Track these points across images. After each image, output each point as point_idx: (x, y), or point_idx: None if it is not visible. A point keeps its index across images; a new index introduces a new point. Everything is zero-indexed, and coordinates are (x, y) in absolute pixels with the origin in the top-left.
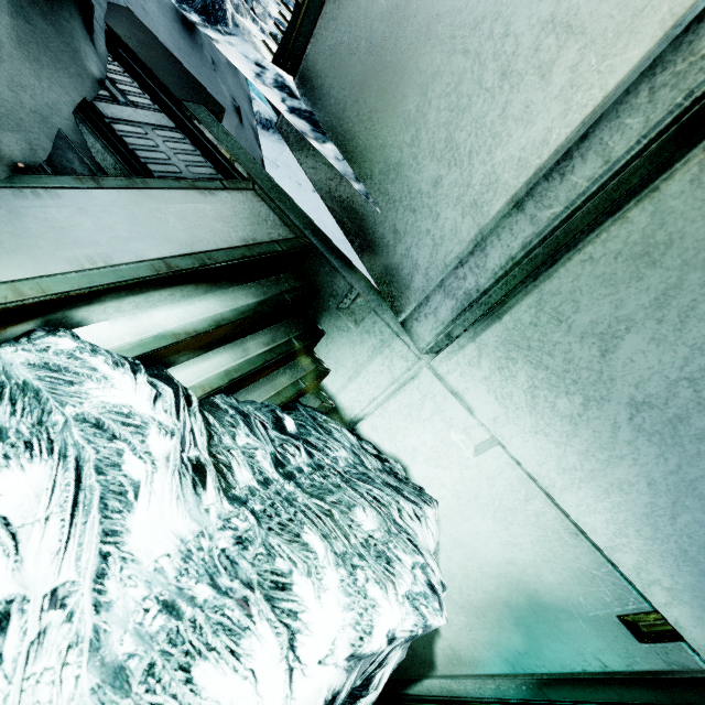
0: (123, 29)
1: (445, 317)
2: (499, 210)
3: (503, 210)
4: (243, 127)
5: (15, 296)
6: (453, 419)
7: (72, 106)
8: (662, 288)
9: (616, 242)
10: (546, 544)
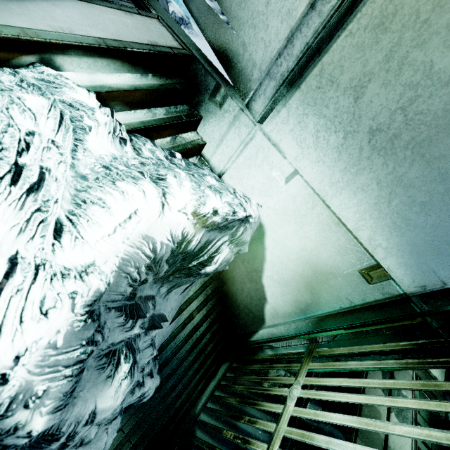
0: None
1: (270, 94)
2: (302, 13)
3: (304, 12)
4: None
5: (24, 34)
6: (273, 162)
7: None
8: (390, 46)
9: (365, 19)
10: (323, 234)
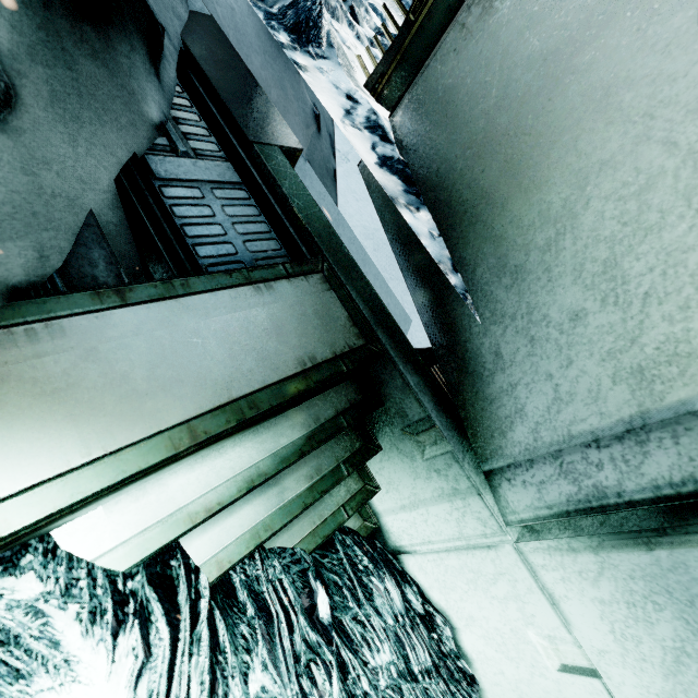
0: (201, 46)
1: (555, 501)
2: (685, 400)
3: (694, 404)
4: (320, 135)
5: None
6: (536, 617)
7: (115, 169)
8: None
9: None
10: None
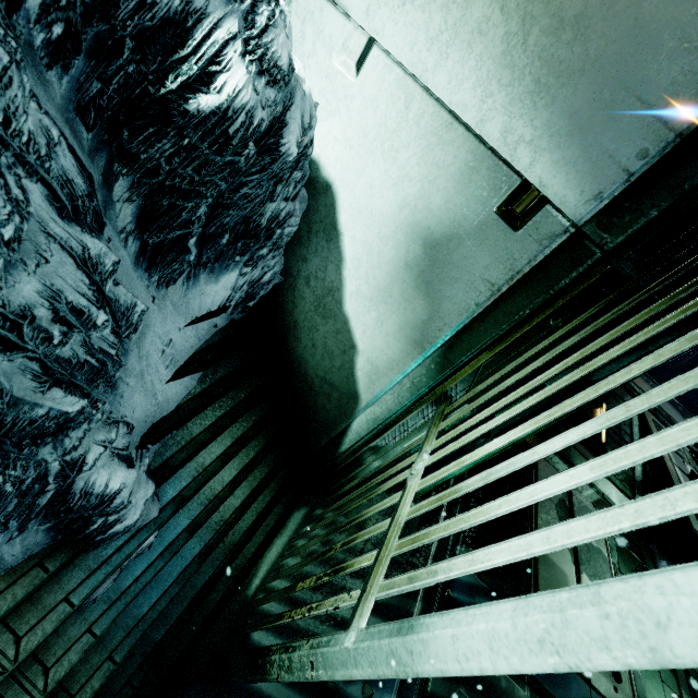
0: None
1: None
2: None
3: None
4: None
5: None
6: (332, 37)
7: None
8: None
9: None
10: (429, 157)
